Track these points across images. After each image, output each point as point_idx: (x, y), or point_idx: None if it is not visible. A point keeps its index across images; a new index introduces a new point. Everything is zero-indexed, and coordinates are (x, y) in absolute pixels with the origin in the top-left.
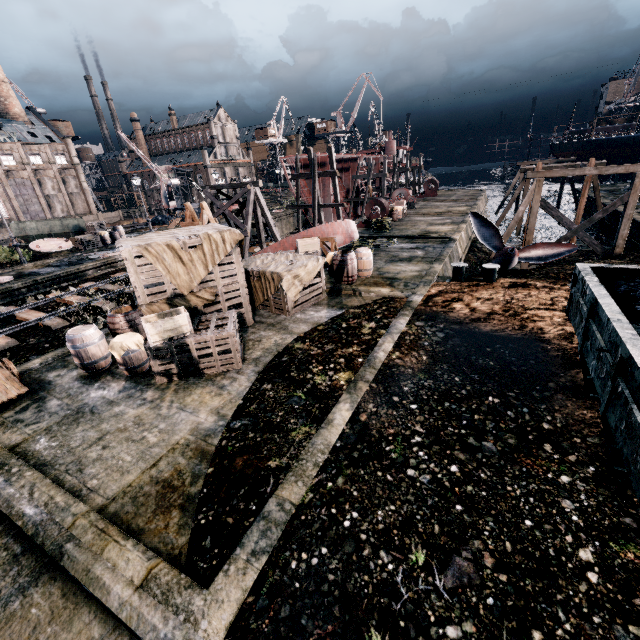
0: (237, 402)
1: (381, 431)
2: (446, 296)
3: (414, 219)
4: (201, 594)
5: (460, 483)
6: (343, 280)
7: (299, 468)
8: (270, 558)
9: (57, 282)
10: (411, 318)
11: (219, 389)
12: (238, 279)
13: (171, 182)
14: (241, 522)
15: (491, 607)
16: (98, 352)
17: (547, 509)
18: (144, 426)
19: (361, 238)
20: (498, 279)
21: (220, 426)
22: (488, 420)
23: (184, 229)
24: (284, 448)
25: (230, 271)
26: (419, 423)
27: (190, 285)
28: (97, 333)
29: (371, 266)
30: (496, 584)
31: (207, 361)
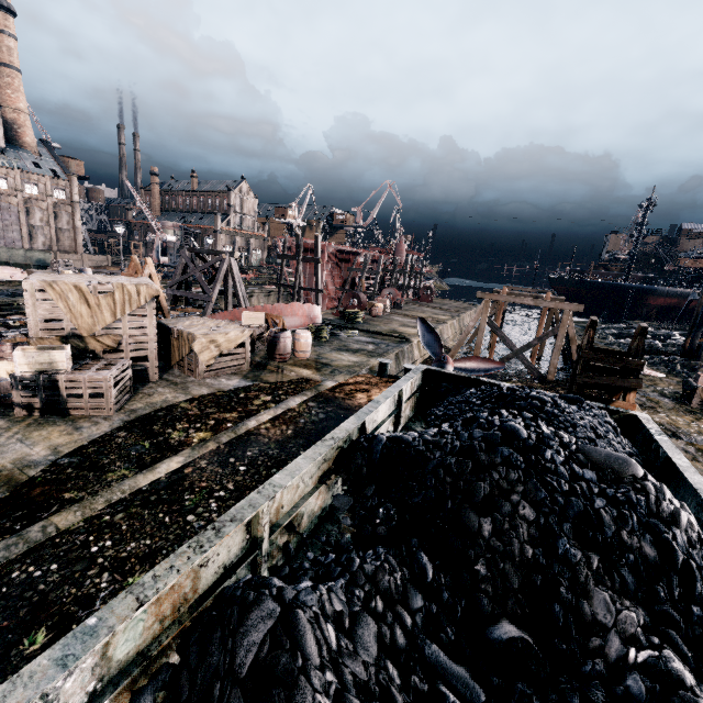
0: (82, 443)
1: (194, 483)
2: (357, 386)
3: (392, 318)
4: None
5: None
6: (274, 356)
7: (89, 501)
8: None
9: None
10: (309, 398)
11: (74, 429)
12: (148, 332)
13: (167, 238)
14: None
15: None
16: None
17: None
18: None
19: (320, 323)
20: None
21: (47, 460)
22: None
23: (111, 277)
24: (91, 484)
25: (141, 323)
26: (235, 481)
27: (92, 328)
28: None
29: (308, 349)
30: None
31: (76, 401)
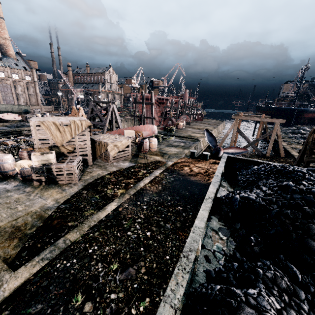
0: (68, 197)
1: (125, 215)
2: (183, 163)
3: (187, 129)
4: (10, 273)
5: (148, 239)
6: (141, 151)
7: (81, 226)
8: (49, 262)
9: (7, 134)
10: (163, 171)
11: (62, 190)
12: (87, 143)
13: (79, 96)
14: (43, 246)
15: (134, 288)
16: (9, 167)
17: (178, 253)
18: (19, 202)
19: (157, 134)
20: (210, 159)
21: (55, 206)
22: (173, 216)
23: (66, 117)
24: (78, 218)
25: (83, 138)
26: (143, 214)
27: (62, 142)
28: (11, 158)
29: (156, 146)
30: (141, 279)
31: (60, 177)
